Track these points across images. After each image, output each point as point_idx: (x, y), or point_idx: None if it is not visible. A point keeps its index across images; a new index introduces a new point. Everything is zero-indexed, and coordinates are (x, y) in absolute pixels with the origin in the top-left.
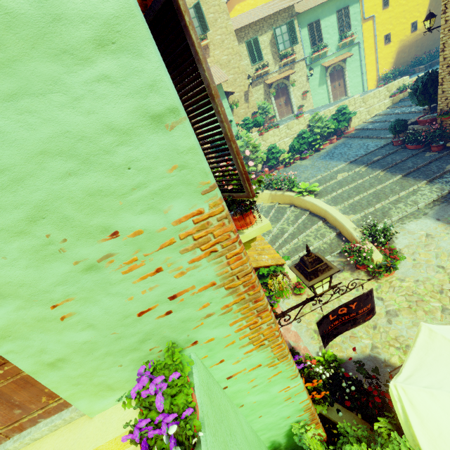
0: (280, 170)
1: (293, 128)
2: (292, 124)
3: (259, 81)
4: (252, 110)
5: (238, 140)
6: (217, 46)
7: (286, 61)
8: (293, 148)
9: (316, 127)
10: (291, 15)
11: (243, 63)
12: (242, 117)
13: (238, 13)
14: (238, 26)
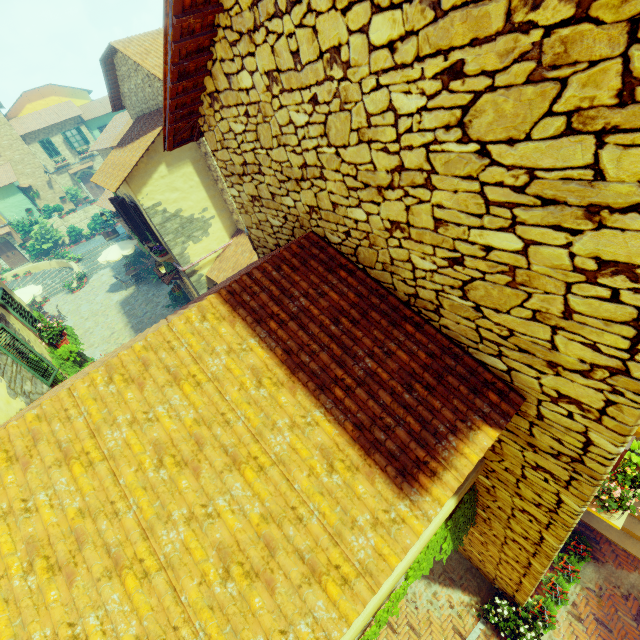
0: (83, 243)
1: (91, 212)
2: (89, 209)
3: (63, 170)
4: (60, 195)
5: (38, 224)
6: (7, 149)
7: (85, 155)
8: (90, 227)
9: (106, 212)
10: (78, 122)
11: (38, 160)
12: (51, 201)
13: (31, 111)
14: (26, 131)
